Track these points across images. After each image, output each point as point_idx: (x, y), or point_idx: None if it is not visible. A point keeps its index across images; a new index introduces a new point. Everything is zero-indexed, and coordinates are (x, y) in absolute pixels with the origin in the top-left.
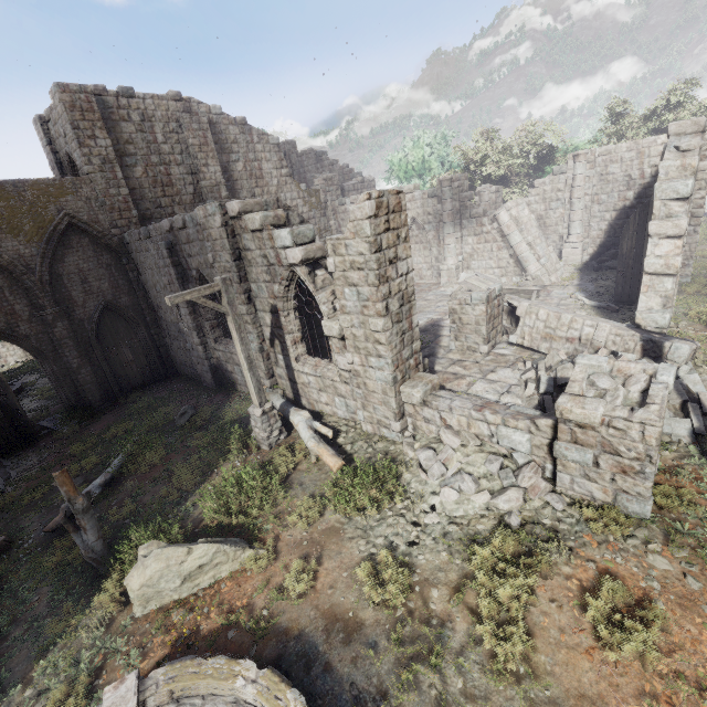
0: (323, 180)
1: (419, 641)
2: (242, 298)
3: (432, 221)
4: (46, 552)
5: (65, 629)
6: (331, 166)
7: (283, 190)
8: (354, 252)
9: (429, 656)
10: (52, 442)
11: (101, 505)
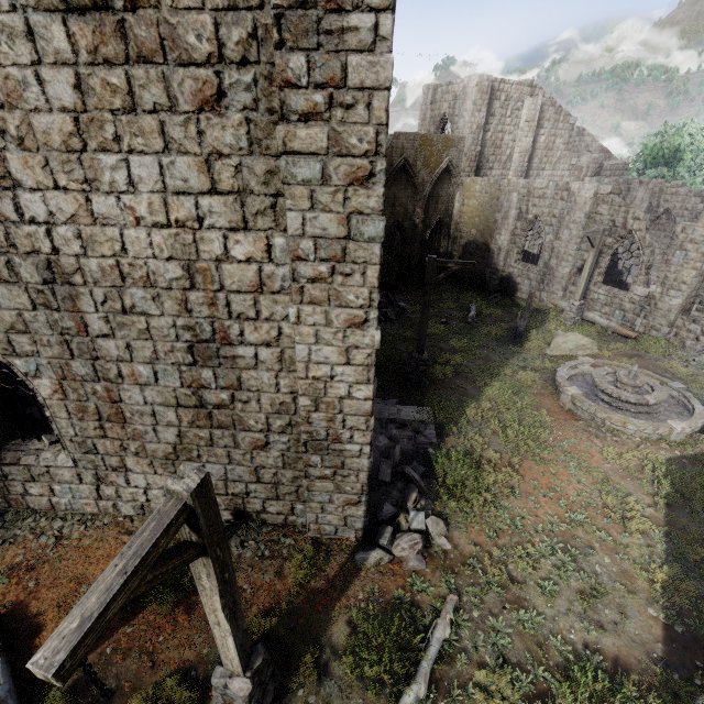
0: (590, 158)
1: (698, 382)
2: (576, 241)
3: (686, 216)
4: (472, 330)
5: (518, 350)
6: (591, 142)
7: (560, 162)
8: (698, 234)
9: (702, 386)
10: (402, 292)
11: (480, 322)
